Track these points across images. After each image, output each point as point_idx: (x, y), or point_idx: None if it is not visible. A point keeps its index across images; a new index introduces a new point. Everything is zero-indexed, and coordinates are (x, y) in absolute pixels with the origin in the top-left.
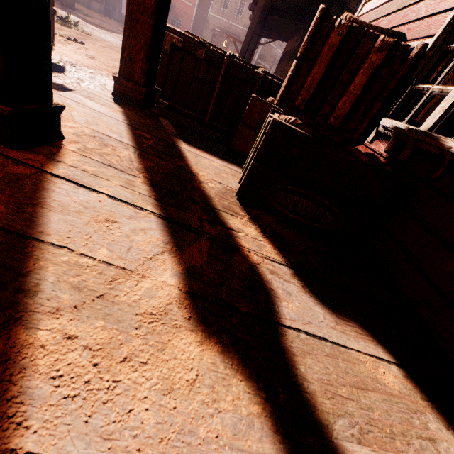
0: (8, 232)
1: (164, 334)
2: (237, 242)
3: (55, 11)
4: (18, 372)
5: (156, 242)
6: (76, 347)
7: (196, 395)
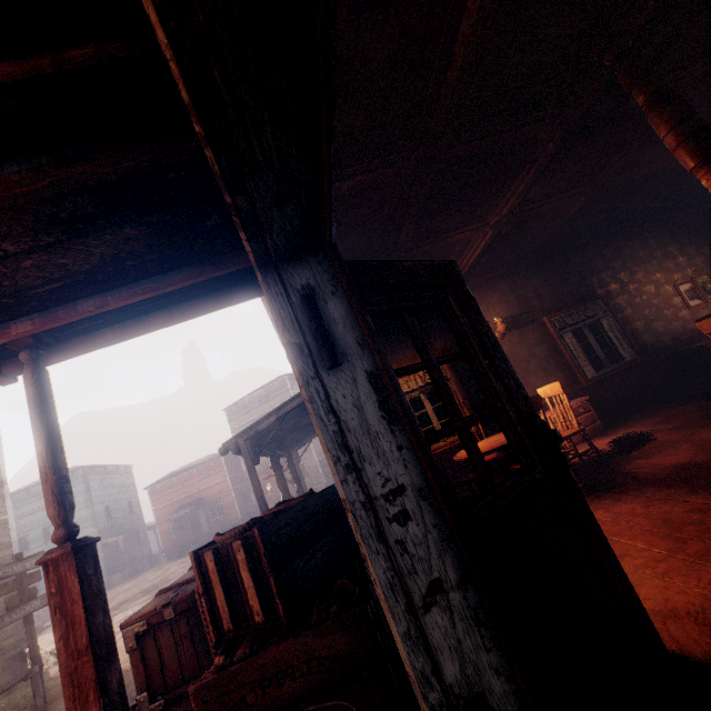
0: None
1: None
2: None
3: (43, 664)
4: None
5: None
6: None
7: None
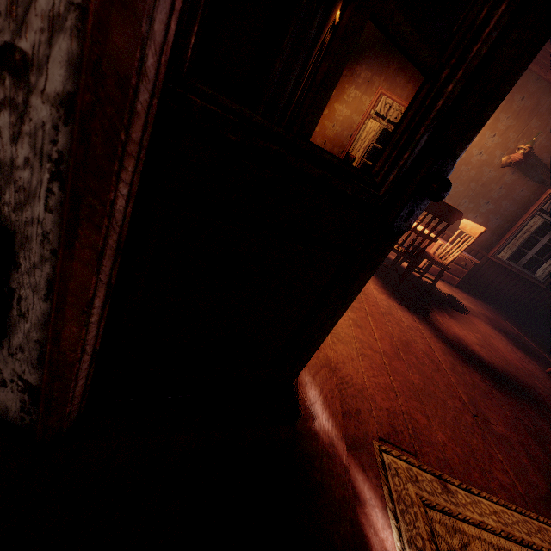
0: None
1: None
2: None
3: None
4: None
5: None
6: None
7: None
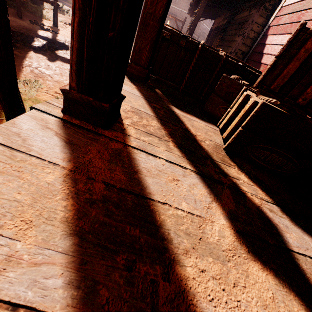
0: (135, 195)
1: (243, 264)
2: (242, 188)
3: (59, 5)
4: (193, 297)
5: (204, 193)
6: (208, 278)
7: (279, 308)
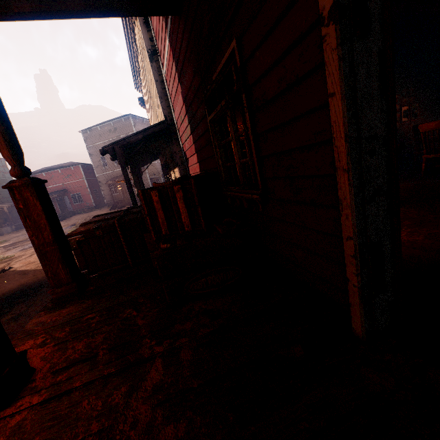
0: None
1: None
2: (179, 342)
3: None
4: None
5: (126, 389)
6: None
7: None
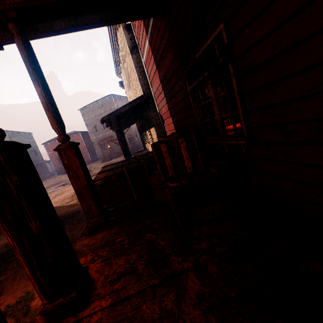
0: None
1: None
2: (202, 259)
3: None
4: None
5: (173, 296)
6: None
7: None
